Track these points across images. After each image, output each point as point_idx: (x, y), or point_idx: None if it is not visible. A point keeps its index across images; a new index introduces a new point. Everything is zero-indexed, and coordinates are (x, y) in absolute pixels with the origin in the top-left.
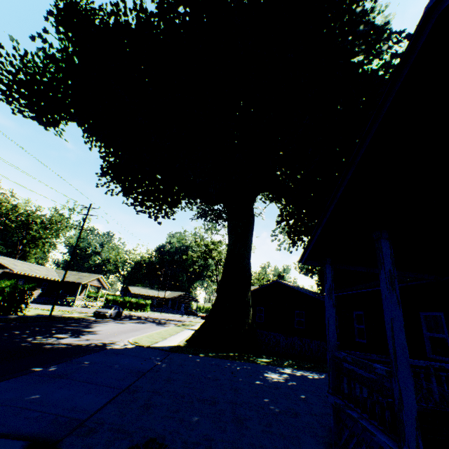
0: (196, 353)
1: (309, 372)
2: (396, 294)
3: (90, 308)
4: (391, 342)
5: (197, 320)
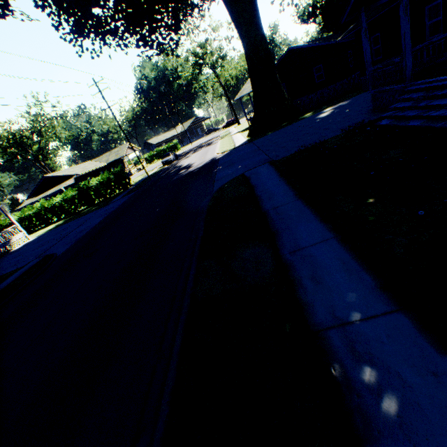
0: (264, 135)
1: (342, 103)
2: (407, 16)
3: (143, 170)
4: (403, 44)
5: (224, 131)
